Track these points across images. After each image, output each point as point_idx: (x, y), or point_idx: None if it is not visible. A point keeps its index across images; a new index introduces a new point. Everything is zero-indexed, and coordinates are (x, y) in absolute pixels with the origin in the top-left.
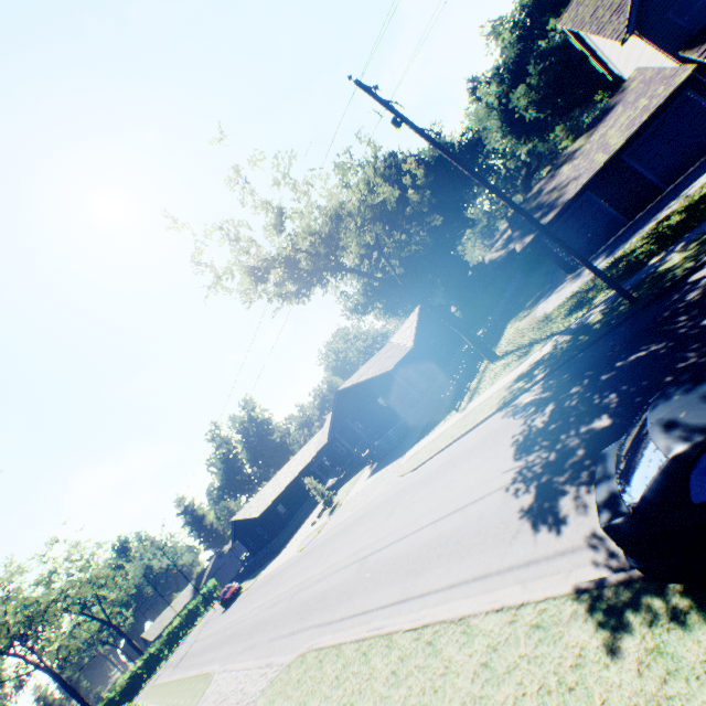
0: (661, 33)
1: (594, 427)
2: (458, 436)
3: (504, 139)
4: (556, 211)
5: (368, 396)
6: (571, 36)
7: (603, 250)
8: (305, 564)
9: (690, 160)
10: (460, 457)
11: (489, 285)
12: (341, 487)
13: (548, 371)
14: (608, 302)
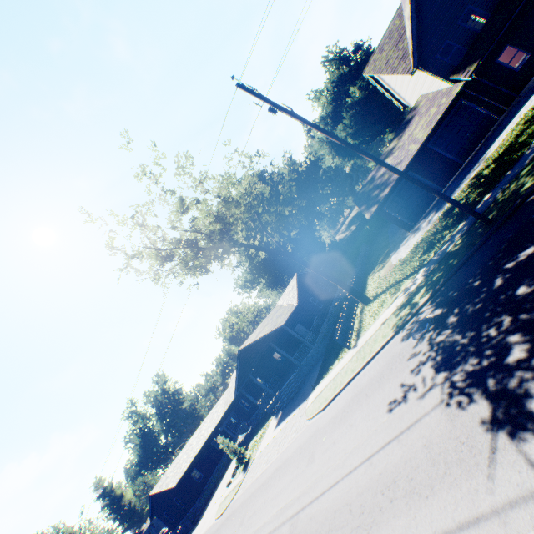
0: (435, 67)
1: (522, 320)
2: (359, 368)
3: (334, 159)
4: (390, 185)
5: (265, 352)
6: (373, 81)
7: (431, 209)
8: (226, 532)
9: (474, 143)
10: (370, 386)
11: (342, 256)
12: (250, 441)
13: (431, 292)
14: (461, 232)
